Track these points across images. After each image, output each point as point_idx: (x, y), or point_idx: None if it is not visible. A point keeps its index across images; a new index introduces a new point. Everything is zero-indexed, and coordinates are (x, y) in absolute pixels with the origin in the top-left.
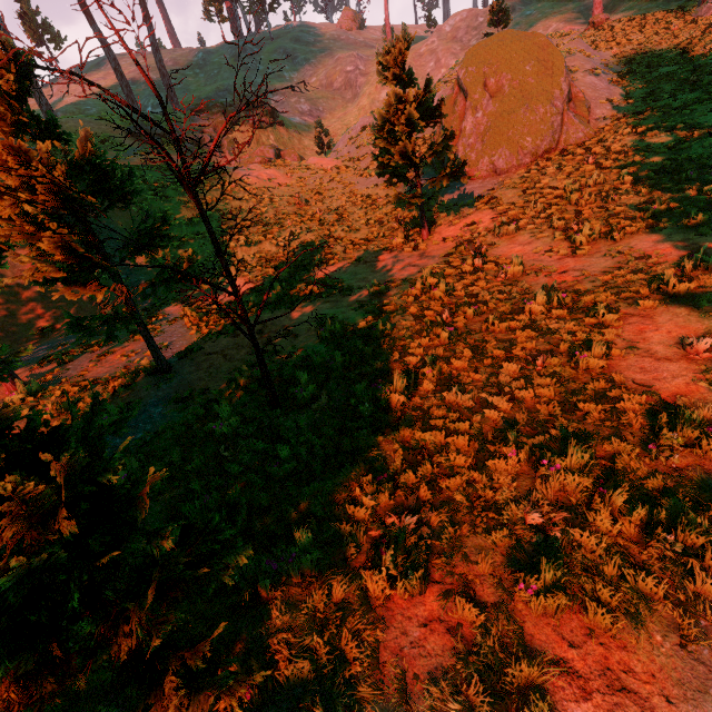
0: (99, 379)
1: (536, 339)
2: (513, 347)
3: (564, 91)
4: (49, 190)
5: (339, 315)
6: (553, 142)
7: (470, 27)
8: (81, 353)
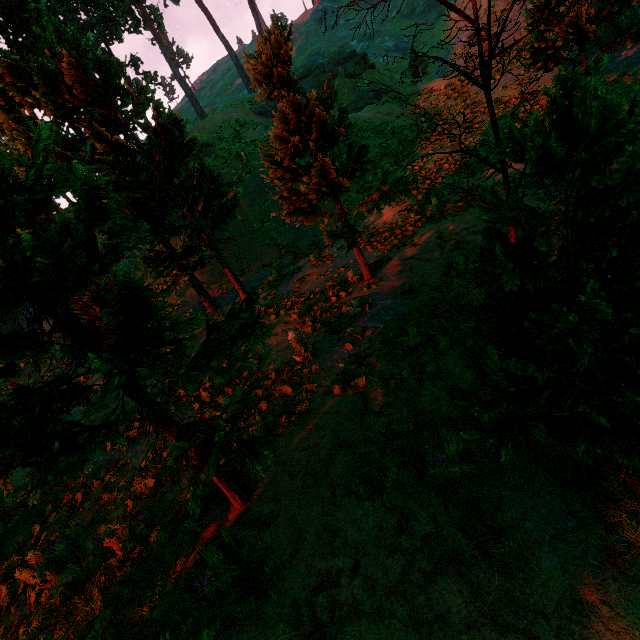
0: (313, 292)
1: None
2: None
3: None
4: (316, 129)
5: None
6: None
7: None
8: (281, 280)
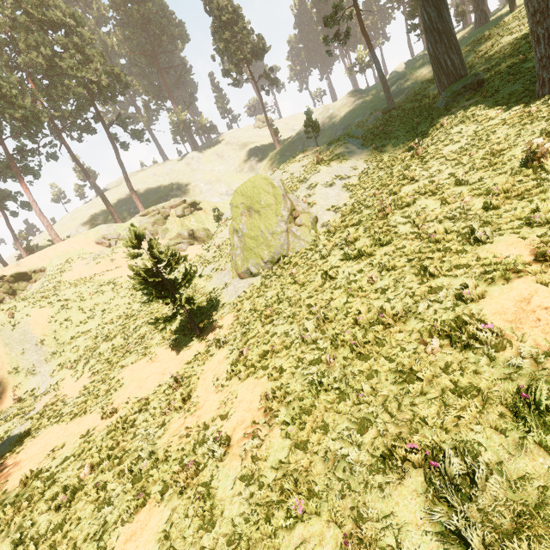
0: None
1: (92, 523)
2: (68, 535)
3: (285, 216)
4: None
5: (66, 446)
6: (283, 252)
7: (324, 117)
8: None
